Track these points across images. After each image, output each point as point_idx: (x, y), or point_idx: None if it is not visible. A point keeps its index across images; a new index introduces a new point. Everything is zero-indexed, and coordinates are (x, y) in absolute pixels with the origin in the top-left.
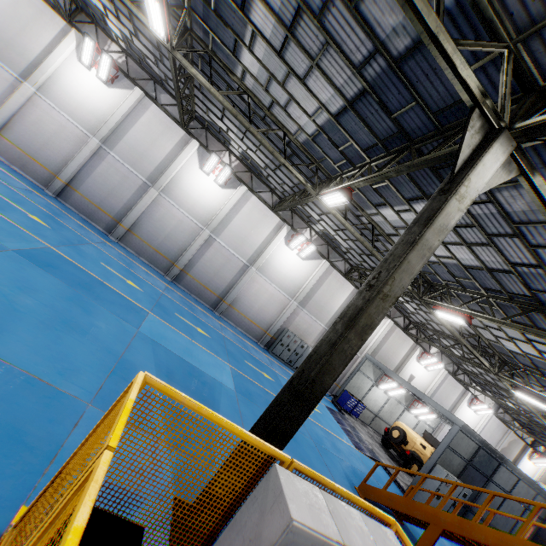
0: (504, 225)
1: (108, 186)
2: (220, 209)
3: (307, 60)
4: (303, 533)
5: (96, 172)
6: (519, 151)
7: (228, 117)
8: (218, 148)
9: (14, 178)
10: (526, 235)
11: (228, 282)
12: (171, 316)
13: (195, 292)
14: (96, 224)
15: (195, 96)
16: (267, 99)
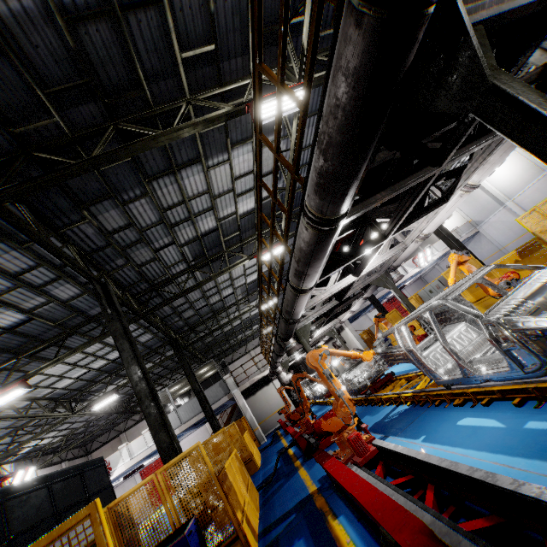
0: None
1: None
2: None
3: None
4: None
5: None
6: None
7: None
8: None
9: None
10: None
11: None
12: None
13: None
14: None
15: None
16: None
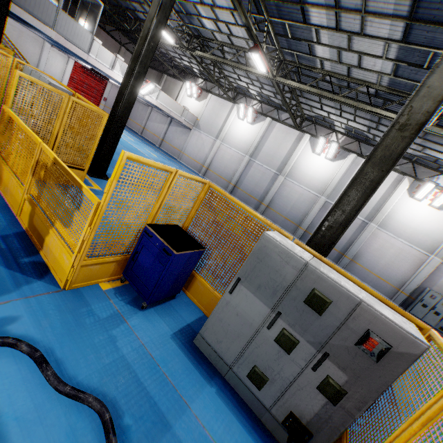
0: None
1: (255, 181)
2: (332, 178)
3: (357, 16)
4: (271, 242)
5: (248, 175)
6: None
7: (324, 104)
8: (326, 132)
9: None
10: None
11: (347, 239)
12: None
13: None
14: (249, 206)
15: (300, 103)
16: (344, 69)
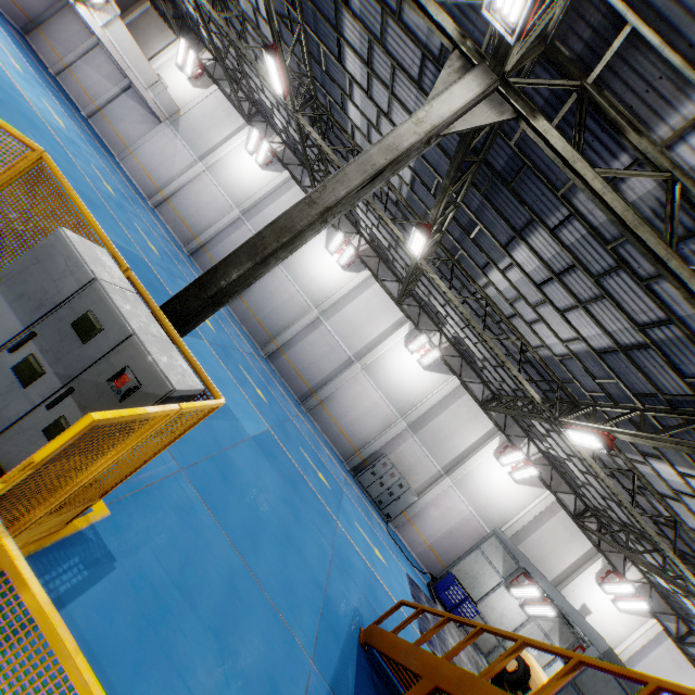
0: (603, 253)
1: None
2: (336, 291)
3: (387, 92)
4: (64, 243)
5: (229, 239)
6: (514, 92)
7: None
8: (350, 230)
9: (160, 229)
10: (631, 261)
11: (325, 375)
12: (230, 361)
13: (287, 376)
14: None
15: (329, 173)
16: None
